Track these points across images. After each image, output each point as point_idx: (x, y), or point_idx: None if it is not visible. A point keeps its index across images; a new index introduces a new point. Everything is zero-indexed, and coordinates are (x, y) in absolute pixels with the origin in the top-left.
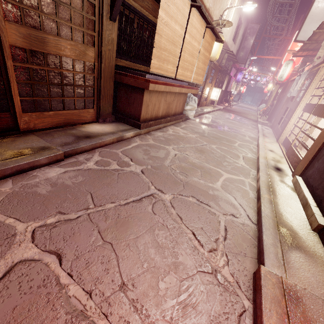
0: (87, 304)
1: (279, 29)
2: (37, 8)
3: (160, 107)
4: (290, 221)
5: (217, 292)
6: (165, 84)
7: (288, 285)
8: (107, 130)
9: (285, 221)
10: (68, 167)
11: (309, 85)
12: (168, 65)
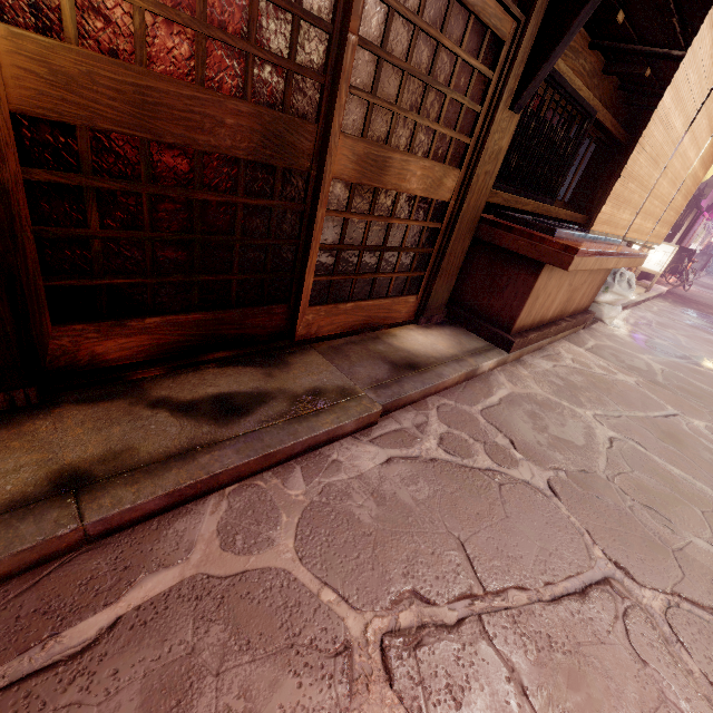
0: None
1: None
2: (394, 102)
3: (555, 298)
4: None
5: None
6: (598, 253)
7: None
8: (441, 350)
9: None
10: (390, 446)
11: None
12: (624, 212)
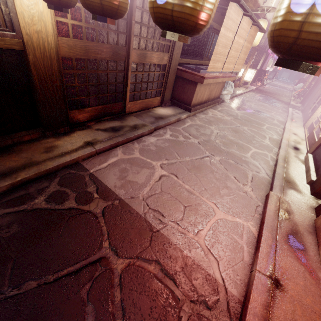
0: (194, 191)
1: None
2: (146, 36)
3: (204, 94)
4: (293, 178)
5: (246, 198)
6: (213, 77)
7: (282, 199)
8: (169, 113)
9: (290, 177)
10: (157, 137)
11: None
12: (218, 64)
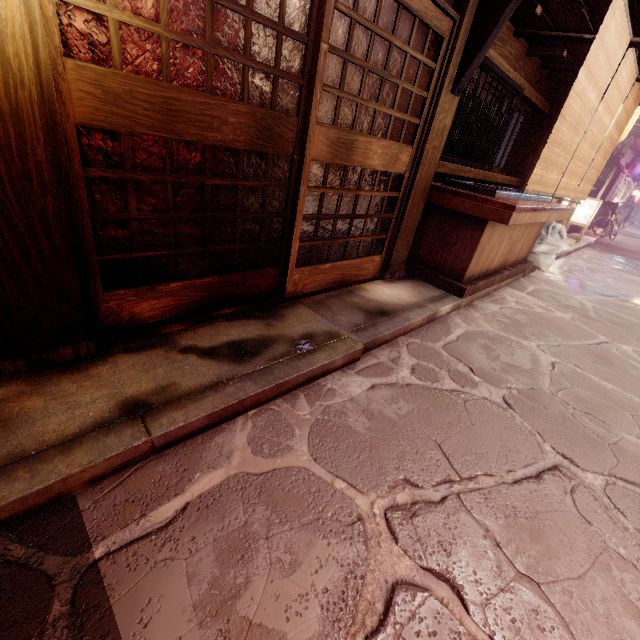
0: None
1: None
2: (357, 94)
3: (498, 251)
4: None
5: None
6: (532, 209)
7: None
8: (405, 299)
9: None
10: (372, 376)
11: None
12: (552, 173)
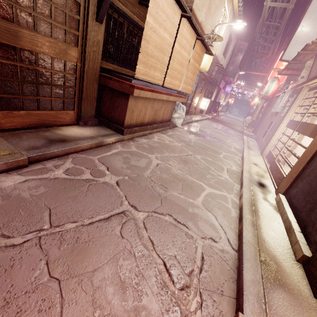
0: None
1: (266, 48)
2: None
3: (146, 113)
4: (273, 249)
5: None
6: (151, 91)
7: None
8: (86, 134)
9: (268, 249)
10: (31, 175)
11: (292, 103)
12: (155, 72)
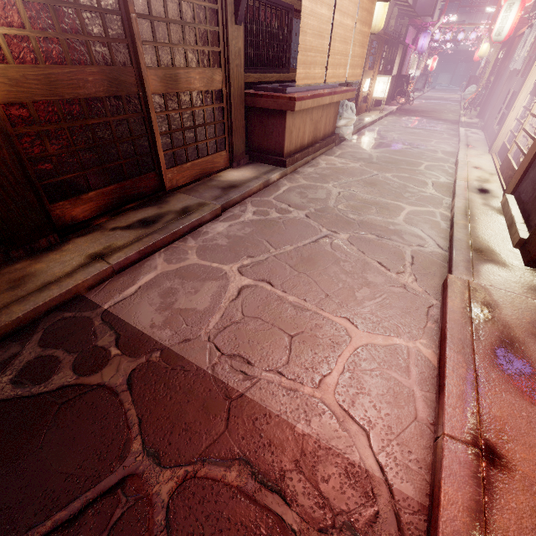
0: (306, 305)
1: None
2: (168, 41)
3: (305, 130)
4: (487, 242)
5: (407, 297)
6: (312, 97)
7: (473, 284)
8: (248, 176)
9: (481, 242)
10: (230, 221)
11: None
12: (315, 69)
